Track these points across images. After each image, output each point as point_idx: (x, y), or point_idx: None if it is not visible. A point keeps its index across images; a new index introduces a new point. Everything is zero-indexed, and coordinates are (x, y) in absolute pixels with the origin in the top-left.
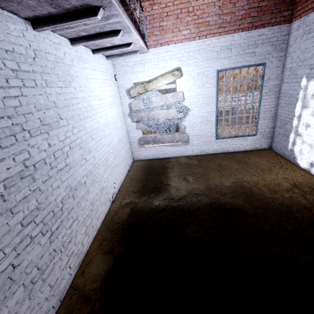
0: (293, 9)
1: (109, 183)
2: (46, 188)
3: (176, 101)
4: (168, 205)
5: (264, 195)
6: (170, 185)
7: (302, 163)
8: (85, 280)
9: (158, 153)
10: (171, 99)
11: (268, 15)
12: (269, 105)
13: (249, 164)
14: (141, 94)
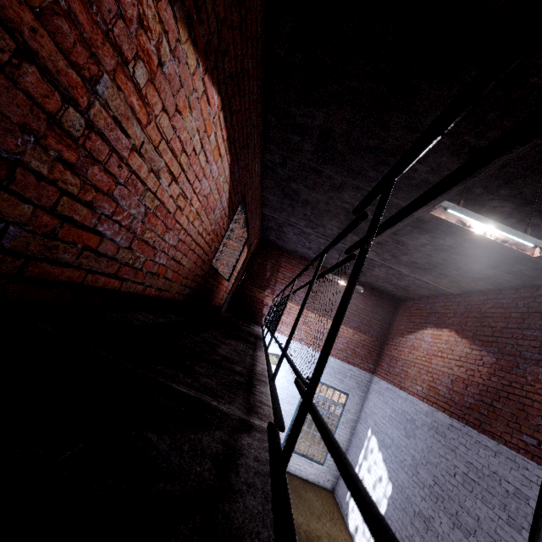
0: (377, 366)
1: None
2: None
3: None
4: None
5: (300, 540)
6: None
7: (351, 524)
8: None
9: None
10: None
11: (359, 359)
12: (343, 436)
13: (303, 499)
14: None
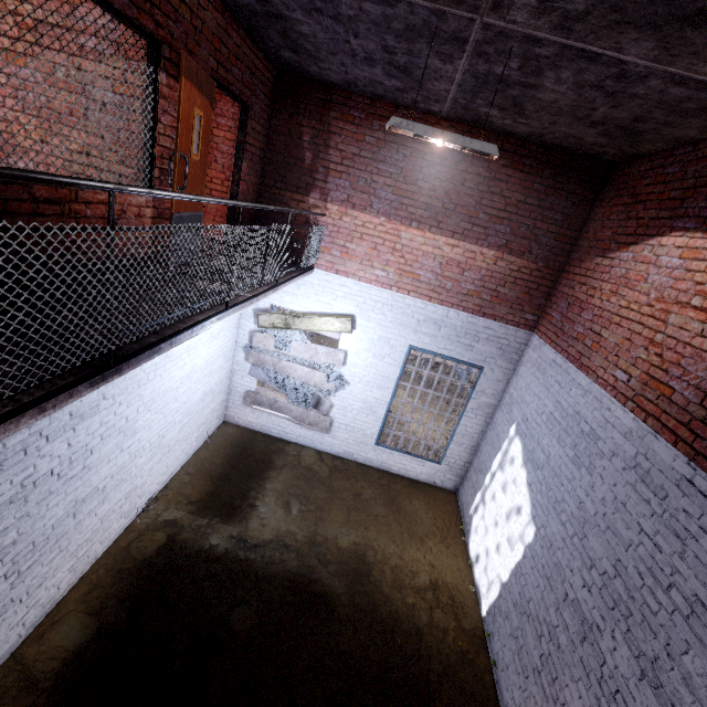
0: (541, 316)
1: (151, 476)
2: (39, 510)
3: (331, 363)
4: (230, 551)
5: (381, 586)
6: (257, 509)
7: (472, 548)
8: (39, 651)
9: (273, 426)
10: (323, 357)
11: (505, 307)
12: (473, 428)
13: (402, 514)
14: (277, 328)
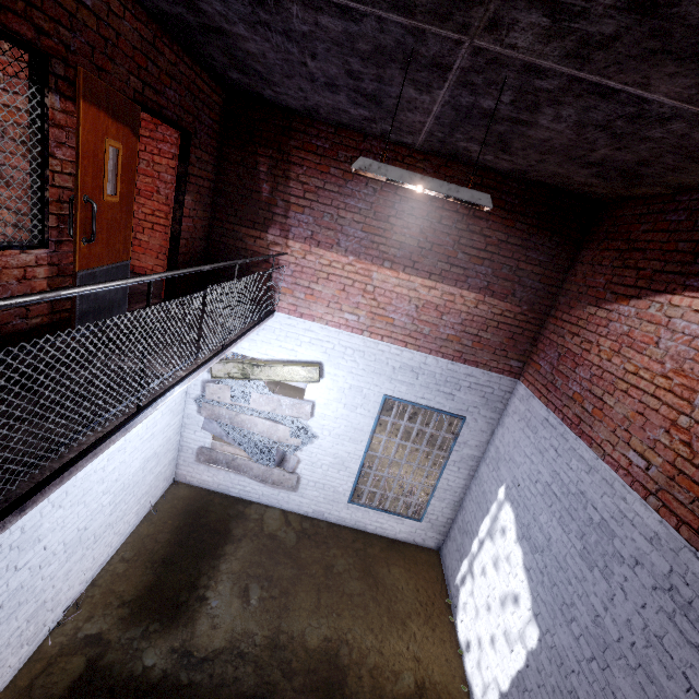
0: (526, 362)
1: (68, 580)
2: None
3: (296, 416)
4: (169, 674)
5: None
6: (208, 603)
7: (460, 629)
8: None
9: (231, 485)
10: (287, 409)
11: (488, 353)
12: (455, 482)
13: (380, 589)
14: (233, 378)
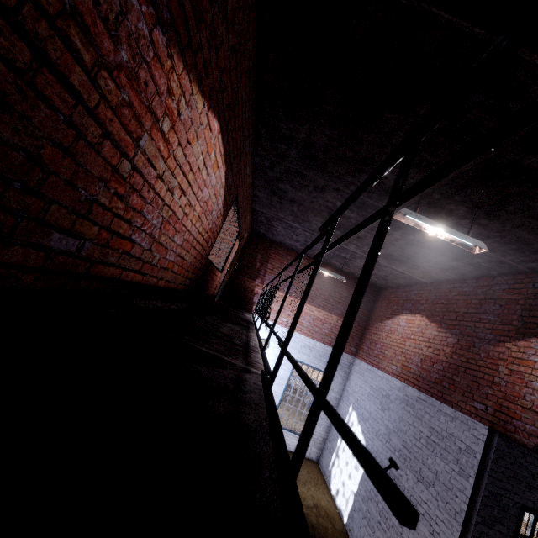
0: (358, 349)
1: None
2: None
3: None
4: None
5: None
6: None
7: (333, 488)
8: None
9: None
10: None
11: None
12: None
13: None
14: None
